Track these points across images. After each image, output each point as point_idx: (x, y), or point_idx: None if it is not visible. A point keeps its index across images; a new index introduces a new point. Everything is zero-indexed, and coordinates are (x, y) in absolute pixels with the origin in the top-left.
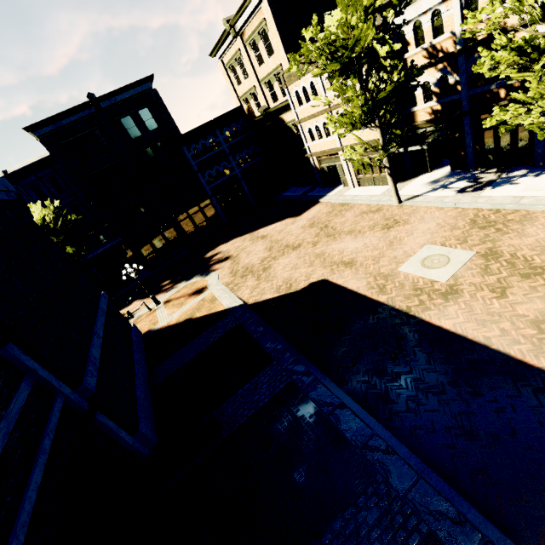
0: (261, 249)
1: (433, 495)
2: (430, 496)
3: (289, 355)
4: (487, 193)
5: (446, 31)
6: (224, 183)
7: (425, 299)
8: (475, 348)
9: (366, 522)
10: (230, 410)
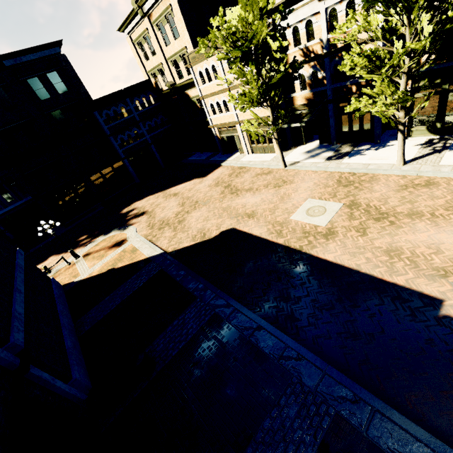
0: (175, 204)
1: (335, 385)
2: (333, 386)
3: (210, 292)
4: (346, 161)
5: (316, 37)
6: (135, 147)
7: (312, 239)
8: (351, 273)
9: (289, 416)
10: (162, 346)
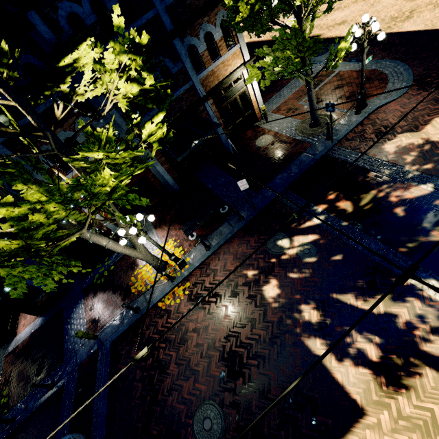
0: None
1: None
2: None
3: None
4: None
5: None
6: None
7: None
8: None
9: None
10: None
